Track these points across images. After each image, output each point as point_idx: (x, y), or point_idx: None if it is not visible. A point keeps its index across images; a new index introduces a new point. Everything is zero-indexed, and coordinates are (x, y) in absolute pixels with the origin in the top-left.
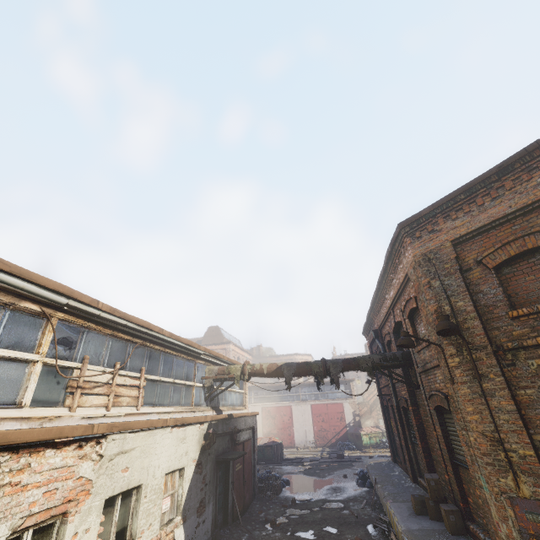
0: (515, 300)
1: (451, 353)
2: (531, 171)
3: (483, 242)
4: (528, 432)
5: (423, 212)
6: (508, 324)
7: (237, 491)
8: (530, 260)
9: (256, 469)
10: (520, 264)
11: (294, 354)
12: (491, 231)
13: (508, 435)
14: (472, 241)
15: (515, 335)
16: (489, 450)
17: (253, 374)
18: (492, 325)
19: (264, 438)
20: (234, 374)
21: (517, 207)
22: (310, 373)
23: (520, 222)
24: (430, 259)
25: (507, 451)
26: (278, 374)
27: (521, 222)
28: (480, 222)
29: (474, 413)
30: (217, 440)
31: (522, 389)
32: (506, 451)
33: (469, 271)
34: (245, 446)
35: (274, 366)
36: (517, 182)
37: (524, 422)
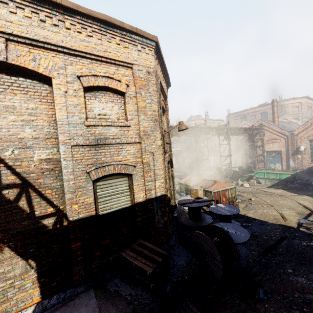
0: None
1: None
2: None
3: None
4: None
5: None
6: None
7: None
8: None
9: None
10: None
11: (190, 121)
12: None
13: None
14: None
15: None
16: None
17: None
18: None
19: None
20: None
21: None
22: None
23: None
24: None
25: None
26: None
27: None
28: None
29: None
30: None
31: None
32: None
33: None
34: None
35: None
36: None
37: None
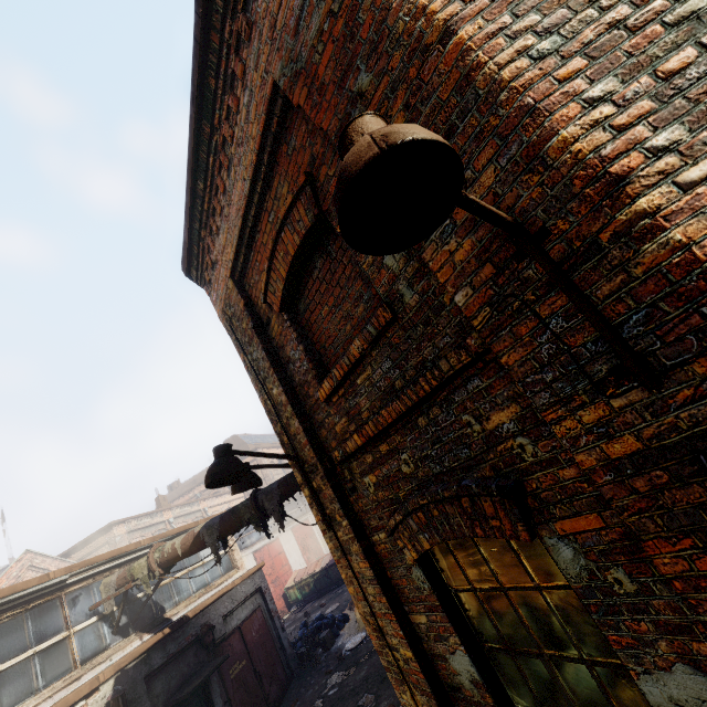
0: (328, 361)
1: (299, 481)
2: (234, 87)
3: (258, 263)
4: (401, 612)
5: (185, 235)
6: (327, 413)
7: (244, 703)
8: (313, 275)
9: (284, 639)
10: (308, 288)
11: None
12: (257, 237)
13: (384, 622)
14: (250, 266)
15: (339, 433)
16: (379, 647)
17: (166, 562)
18: (316, 419)
19: (325, 556)
20: (132, 581)
21: (249, 175)
22: (241, 524)
23: (271, 204)
24: (230, 318)
25: (392, 650)
26: (198, 546)
27: (272, 203)
28: (235, 226)
29: (349, 584)
30: (160, 677)
31: (375, 532)
32: (392, 650)
33: (269, 323)
34: (247, 628)
35: (190, 537)
36: (232, 121)
37: (393, 594)
